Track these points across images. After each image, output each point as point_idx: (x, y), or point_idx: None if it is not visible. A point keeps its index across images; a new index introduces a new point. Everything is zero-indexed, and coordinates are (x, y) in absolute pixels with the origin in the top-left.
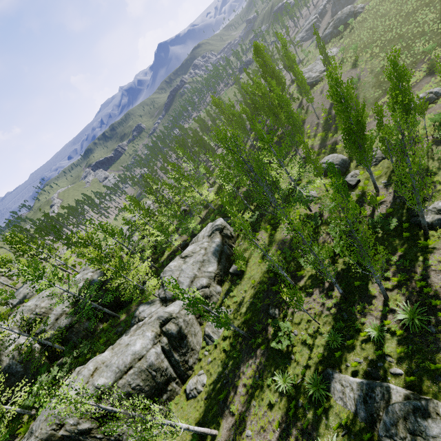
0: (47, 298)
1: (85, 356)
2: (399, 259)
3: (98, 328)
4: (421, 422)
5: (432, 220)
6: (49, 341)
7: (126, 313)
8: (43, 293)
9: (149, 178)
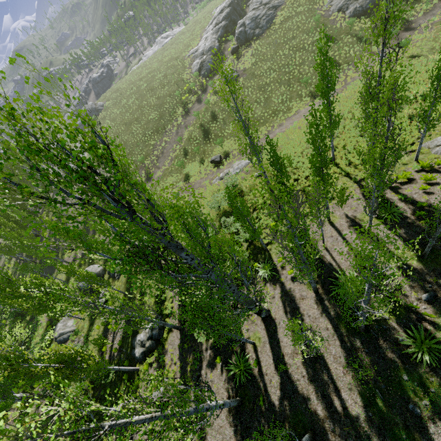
0: None
1: None
2: None
3: None
4: None
5: (139, 354)
6: None
7: None
8: None
9: None
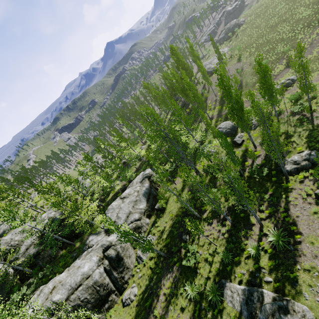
0: (20, 233)
1: (47, 277)
2: (270, 197)
3: (59, 254)
4: (283, 317)
5: (290, 168)
6: (20, 266)
7: (80, 242)
8: (17, 229)
9: (98, 140)
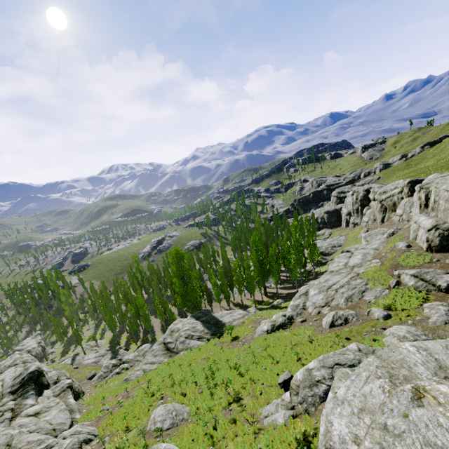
0: None
1: None
2: None
3: None
4: None
5: None
6: None
7: None
8: None
9: None
